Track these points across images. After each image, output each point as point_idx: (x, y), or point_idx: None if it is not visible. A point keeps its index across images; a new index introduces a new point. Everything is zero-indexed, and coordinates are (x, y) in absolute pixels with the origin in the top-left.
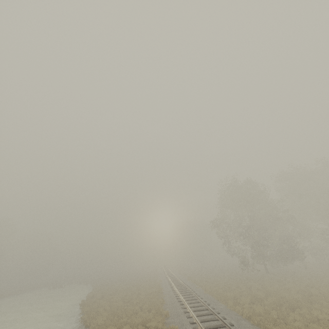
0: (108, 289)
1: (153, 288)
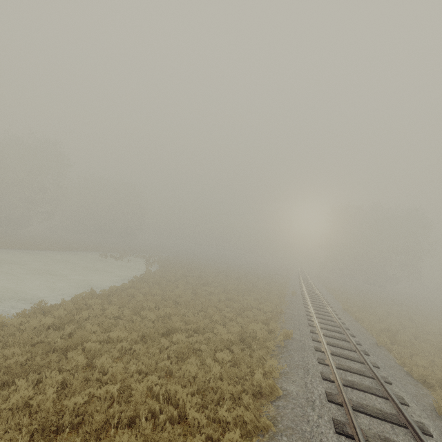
0: (133, 299)
1: (236, 392)
